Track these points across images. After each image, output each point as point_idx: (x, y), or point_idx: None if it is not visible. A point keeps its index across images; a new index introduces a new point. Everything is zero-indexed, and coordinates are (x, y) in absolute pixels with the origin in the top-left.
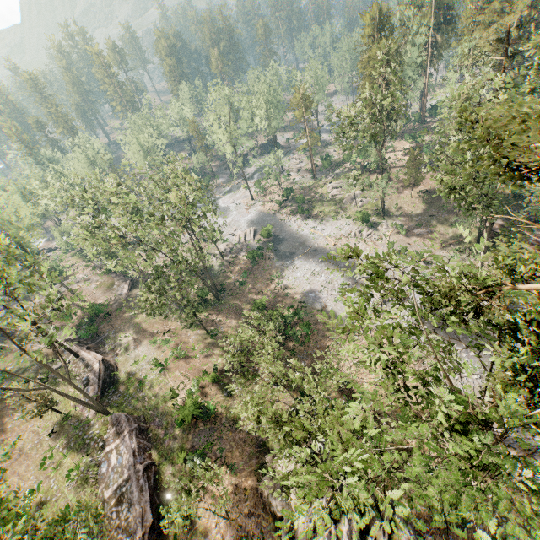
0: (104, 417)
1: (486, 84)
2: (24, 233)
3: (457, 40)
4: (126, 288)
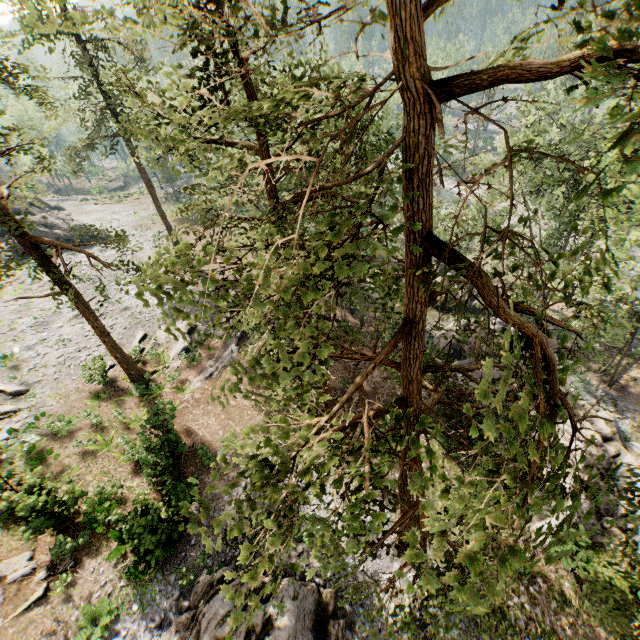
0: None
1: None
2: None
3: None
4: None
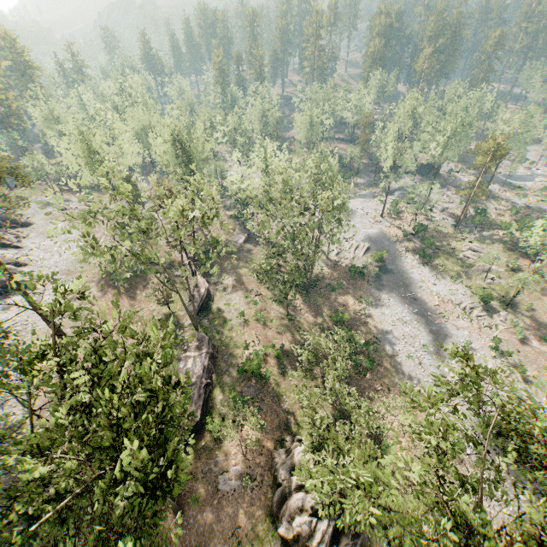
0: (194, 330)
1: None
2: (203, 165)
3: None
4: (242, 240)
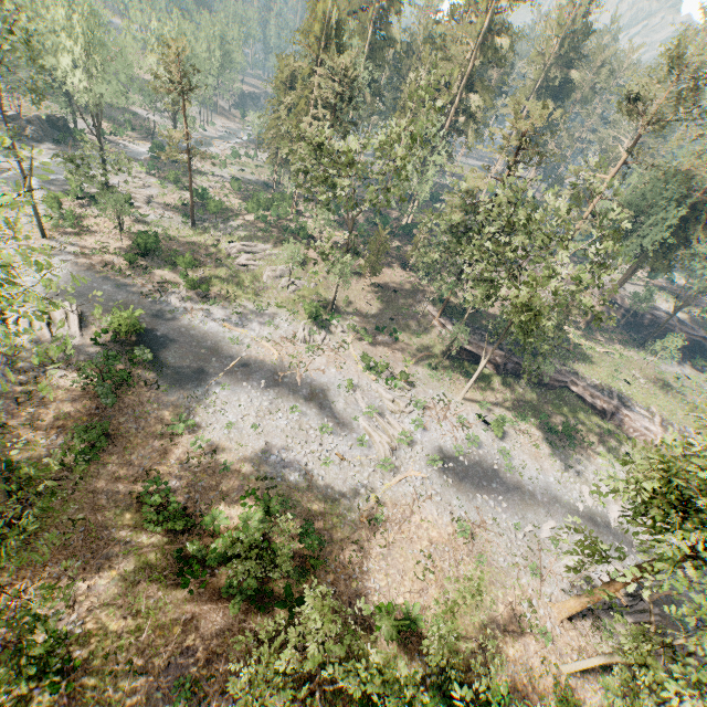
0: None
1: (434, 177)
2: None
3: (400, 111)
4: None
